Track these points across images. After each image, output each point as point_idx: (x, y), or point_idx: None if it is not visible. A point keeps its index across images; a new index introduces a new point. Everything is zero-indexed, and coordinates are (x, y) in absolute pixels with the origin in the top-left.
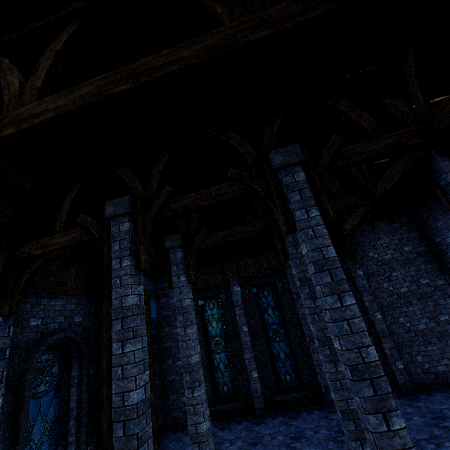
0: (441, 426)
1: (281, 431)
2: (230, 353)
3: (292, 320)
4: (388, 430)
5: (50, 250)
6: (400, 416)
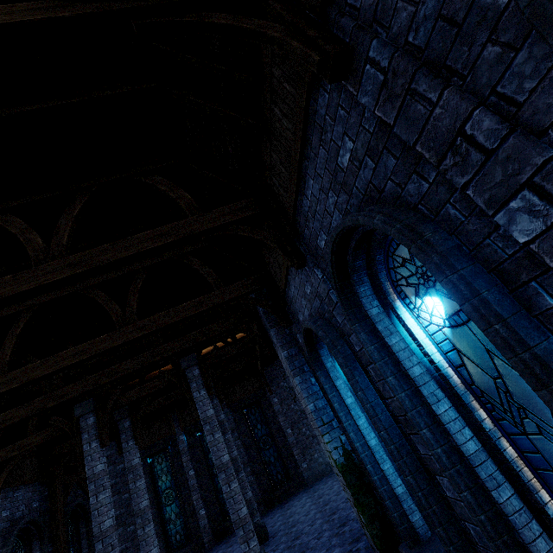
0: (312, 496)
1: (222, 548)
2: (180, 501)
3: None
4: (230, 490)
5: (27, 449)
6: (235, 482)
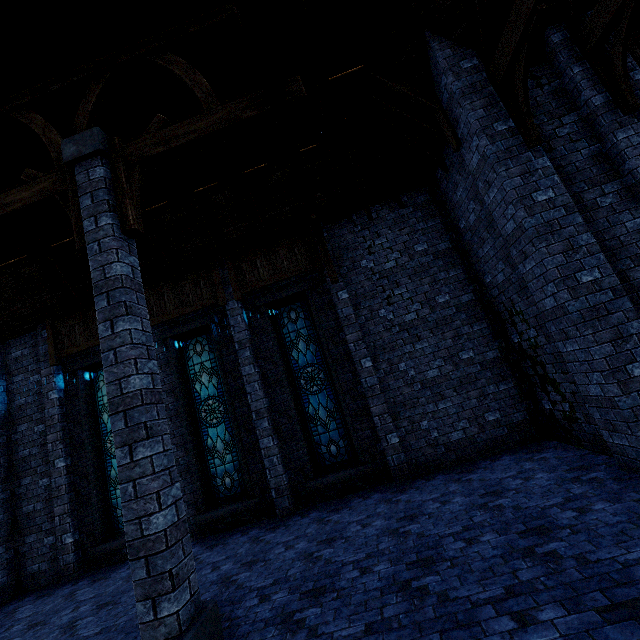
0: (399, 532)
1: None
2: None
3: (235, 387)
4: None
5: None
6: None
